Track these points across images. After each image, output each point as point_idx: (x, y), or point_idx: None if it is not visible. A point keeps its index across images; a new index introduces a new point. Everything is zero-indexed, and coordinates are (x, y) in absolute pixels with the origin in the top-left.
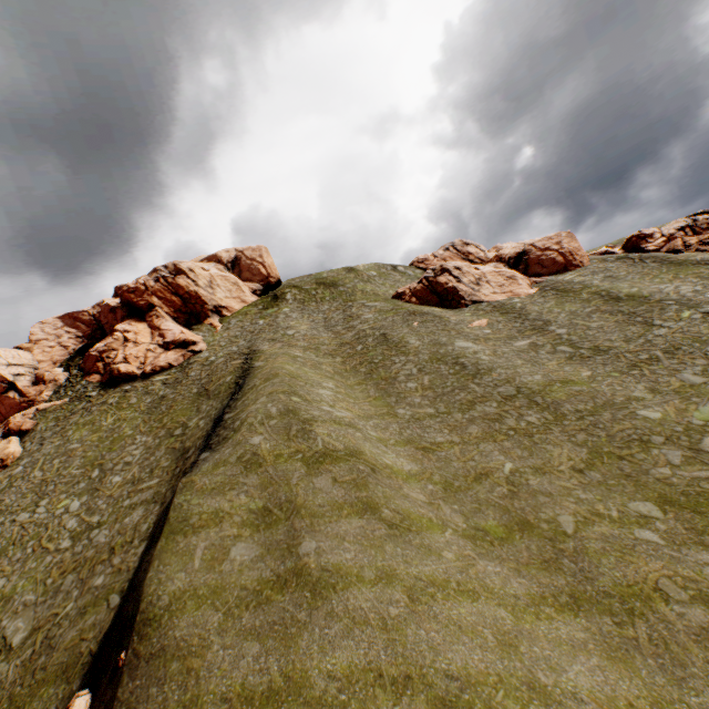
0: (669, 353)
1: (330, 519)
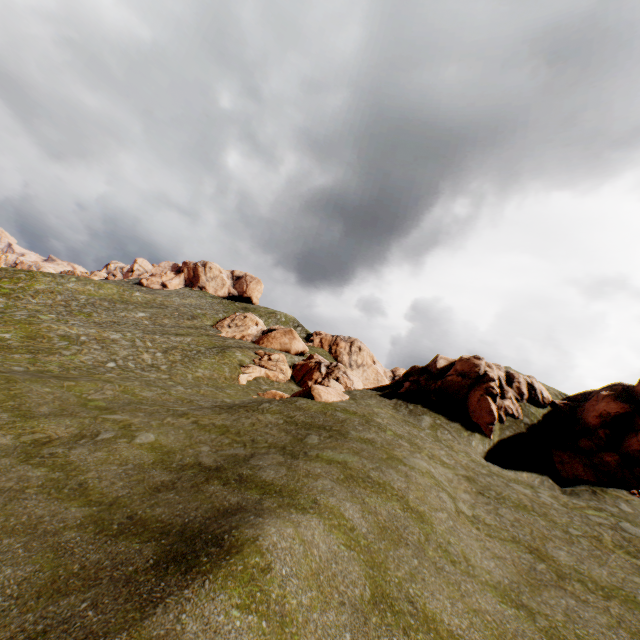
0: (101, 326)
1: (5, 274)
